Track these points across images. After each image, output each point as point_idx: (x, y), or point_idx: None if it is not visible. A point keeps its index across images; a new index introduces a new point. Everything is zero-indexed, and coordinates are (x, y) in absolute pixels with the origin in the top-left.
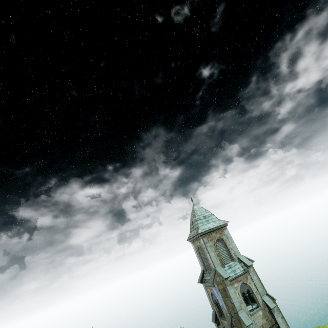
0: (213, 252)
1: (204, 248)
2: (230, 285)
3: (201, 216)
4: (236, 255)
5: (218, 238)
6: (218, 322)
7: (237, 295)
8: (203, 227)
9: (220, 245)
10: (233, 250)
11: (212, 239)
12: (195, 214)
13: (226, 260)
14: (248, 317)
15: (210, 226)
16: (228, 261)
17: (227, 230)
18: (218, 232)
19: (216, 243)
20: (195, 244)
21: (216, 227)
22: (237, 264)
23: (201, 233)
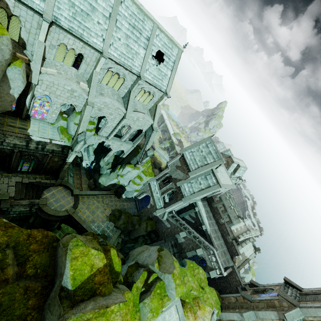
0: None
1: None
2: (278, 318)
3: None
4: None
5: None
6: (251, 286)
7: (269, 320)
8: None
9: None
10: None
11: None
12: None
13: None
14: (250, 320)
15: None
16: None
17: None
18: None
19: None
20: None
21: None
22: None
23: None
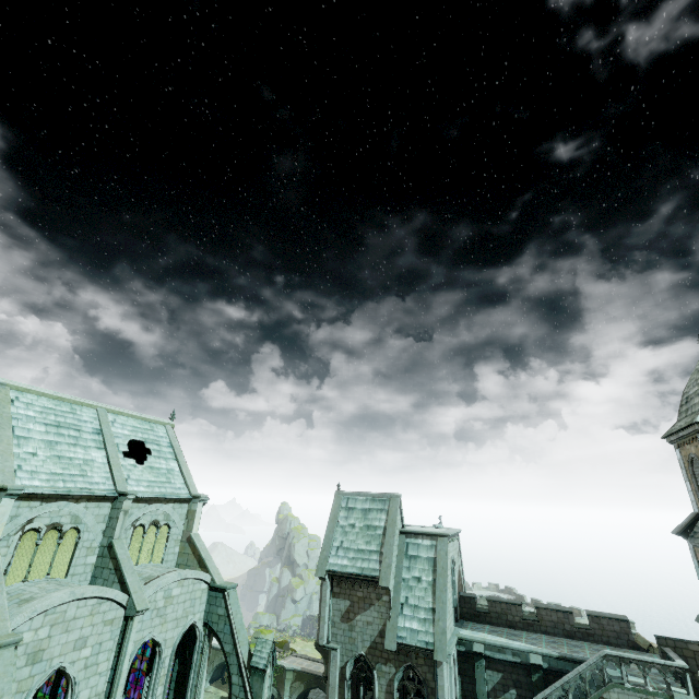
0: None
1: None
2: None
3: None
4: None
5: None
6: None
7: None
8: None
9: None
10: None
11: None
12: (698, 378)
13: None
14: None
15: None
16: None
17: None
18: None
19: None
20: (684, 451)
21: None
22: None
23: None
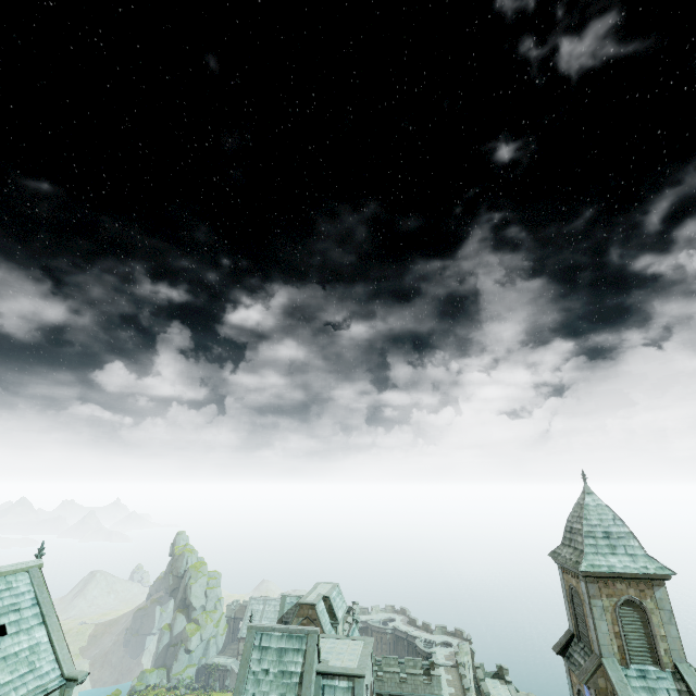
0: (606, 623)
1: (586, 603)
2: None
3: (599, 528)
4: (669, 658)
5: (629, 598)
6: None
7: None
8: (595, 558)
9: (631, 617)
10: (666, 642)
11: (612, 595)
12: (581, 518)
13: (638, 655)
14: None
15: (616, 566)
16: (643, 660)
17: (663, 591)
18: (635, 585)
19: (621, 607)
20: (566, 576)
21: (631, 572)
22: (667, 678)
23: (586, 573)
